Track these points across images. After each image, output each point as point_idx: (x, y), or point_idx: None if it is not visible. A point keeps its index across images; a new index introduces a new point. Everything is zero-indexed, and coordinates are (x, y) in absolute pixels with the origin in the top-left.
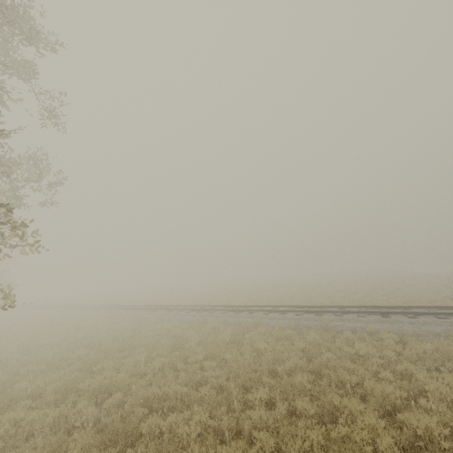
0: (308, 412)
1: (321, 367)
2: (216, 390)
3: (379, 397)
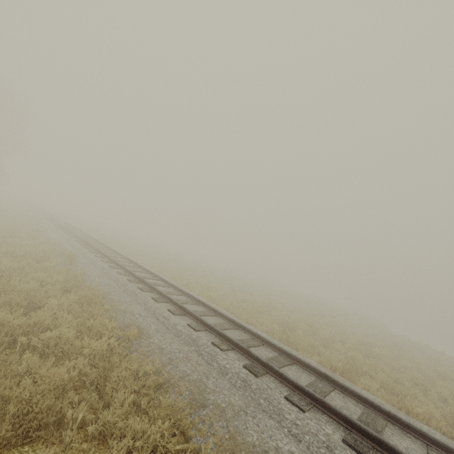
0: None
1: None
2: None
3: None
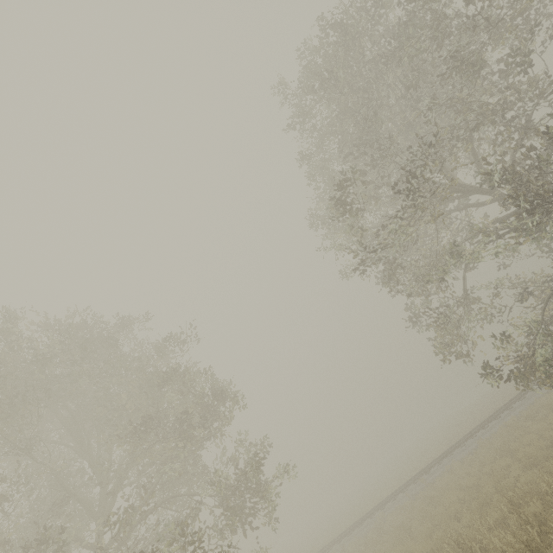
0: (437, 514)
1: (433, 497)
2: (396, 539)
3: (456, 487)
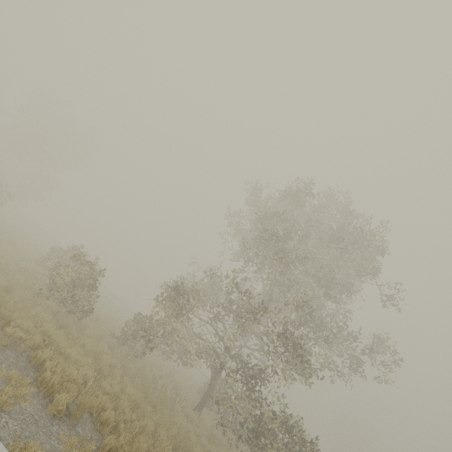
0: None
1: None
2: None
3: None
